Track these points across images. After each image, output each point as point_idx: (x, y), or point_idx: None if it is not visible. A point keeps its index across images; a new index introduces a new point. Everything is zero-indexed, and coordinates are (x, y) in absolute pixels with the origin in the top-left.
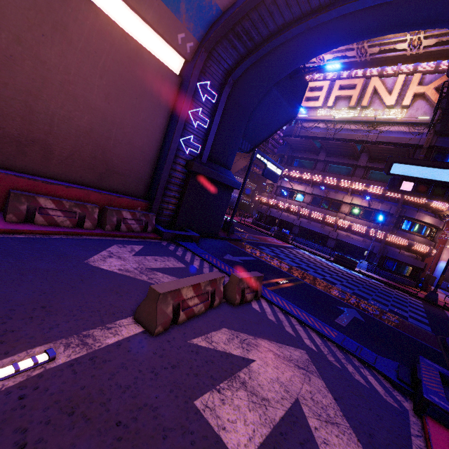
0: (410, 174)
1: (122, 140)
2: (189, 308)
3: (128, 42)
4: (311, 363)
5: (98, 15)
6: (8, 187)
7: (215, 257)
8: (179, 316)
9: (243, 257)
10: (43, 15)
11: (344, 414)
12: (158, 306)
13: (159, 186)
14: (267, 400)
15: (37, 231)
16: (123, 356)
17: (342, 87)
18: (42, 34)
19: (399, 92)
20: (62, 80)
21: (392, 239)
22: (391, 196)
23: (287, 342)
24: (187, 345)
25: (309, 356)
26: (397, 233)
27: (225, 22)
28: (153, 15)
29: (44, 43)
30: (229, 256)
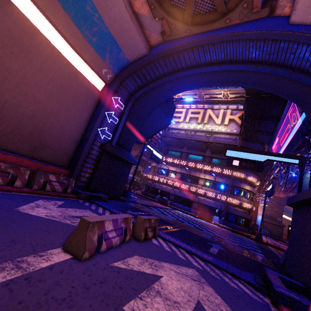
0: (236, 156)
1: (56, 125)
2: (109, 239)
3: (70, 68)
4: (201, 276)
5: (53, 50)
6: None
7: (120, 211)
8: (102, 244)
9: (139, 212)
10: (15, 42)
11: (231, 308)
12: (87, 233)
13: (80, 159)
14: (178, 303)
15: None
16: (57, 276)
17: (192, 112)
18: (11, 52)
19: (222, 117)
20: (19, 81)
21: (230, 200)
22: (226, 173)
23: (182, 264)
24: (110, 267)
25: (199, 273)
26: (233, 197)
27: (132, 68)
28: (88, 57)
29: (11, 57)
30: (130, 211)
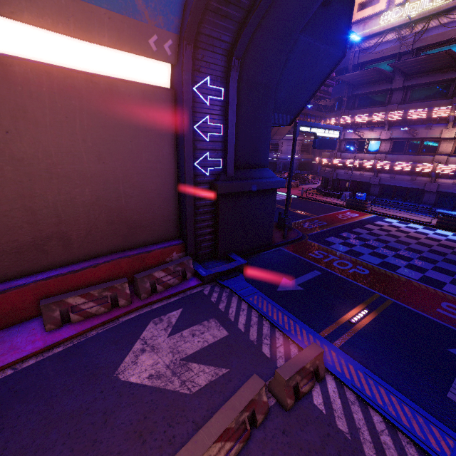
0: None
1: (133, 193)
2: None
3: (96, 84)
4: None
5: (50, 73)
6: (42, 292)
7: (265, 297)
8: None
9: (303, 276)
10: None
11: None
12: None
13: (187, 225)
14: None
15: (74, 335)
16: None
17: None
18: (5, 131)
19: None
20: (47, 166)
21: None
22: None
23: None
24: None
25: None
26: None
27: None
28: (109, 35)
29: (12, 140)
30: (285, 282)
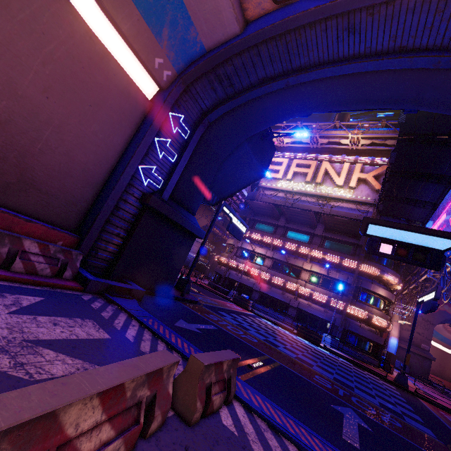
0: (387, 236)
1: (56, 148)
2: None
3: (93, 42)
4: None
5: None
6: None
7: (162, 323)
8: None
9: (201, 324)
10: None
11: None
12: None
13: (98, 217)
14: None
15: None
16: None
17: (298, 165)
18: None
19: (346, 175)
20: None
21: (353, 311)
22: (347, 265)
23: None
24: None
25: None
26: (356, 305)
27: (208, 60)
28: (130, 28)
29: None
30: (183, 322)
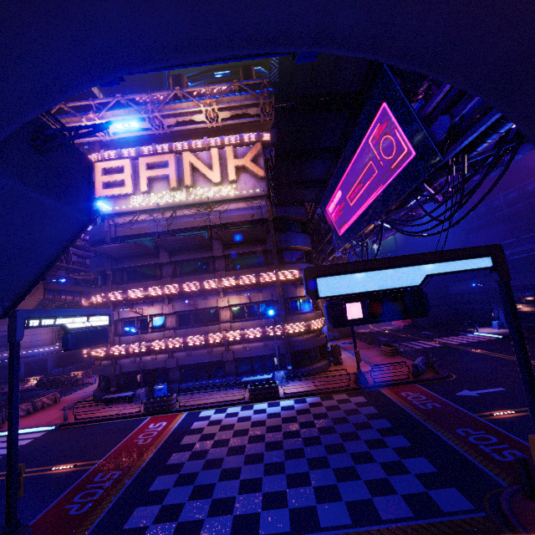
0: (348, 290)
1: None
2: None
3: None
4: None
5: None
6: None
7: None
8: None
9: None
10: None
11: None
12: None
13: None
14: None
15: None
16: None
17: (150, 166)
18: None
19: (220, 166)
20: None
21: (292, 330)
22: (266, 281)
23: None
24: None
25: None
26: (292, 320)
27: None
28: None
29: None
30: None
